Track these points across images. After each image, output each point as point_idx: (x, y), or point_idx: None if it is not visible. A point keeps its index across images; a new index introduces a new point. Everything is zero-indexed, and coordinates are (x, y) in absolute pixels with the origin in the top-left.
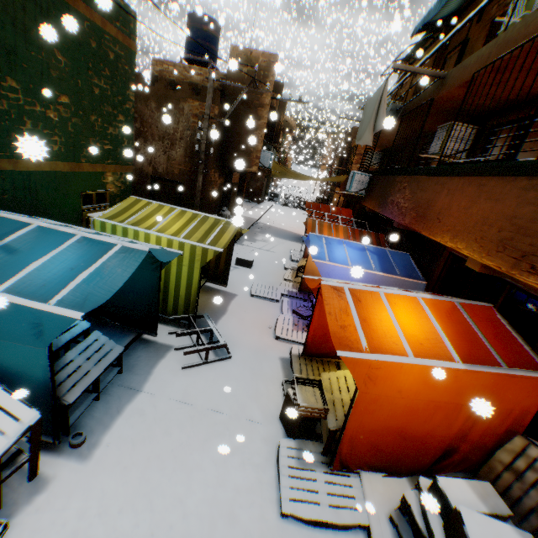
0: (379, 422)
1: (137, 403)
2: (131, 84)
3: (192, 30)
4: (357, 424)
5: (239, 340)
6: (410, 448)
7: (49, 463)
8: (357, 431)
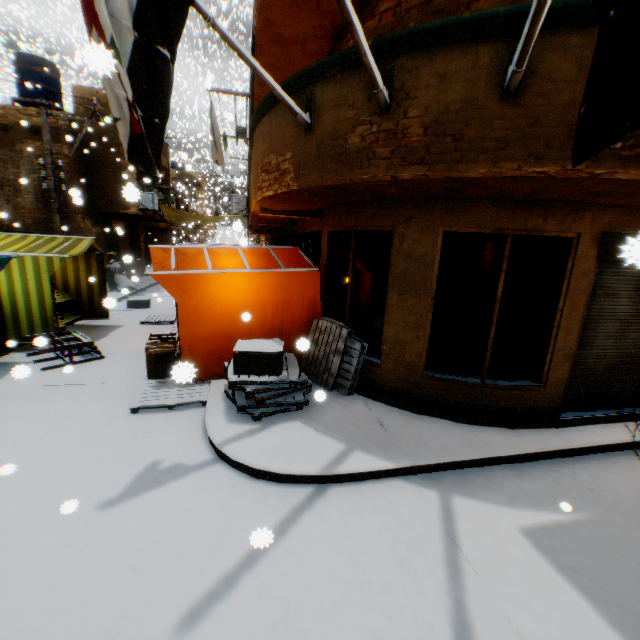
0: (208, 330)
1: None
2: None
3: (22, 71)
4: (190, 335)
5: (118, 348)
6: None
7: None
8: (193, 343)
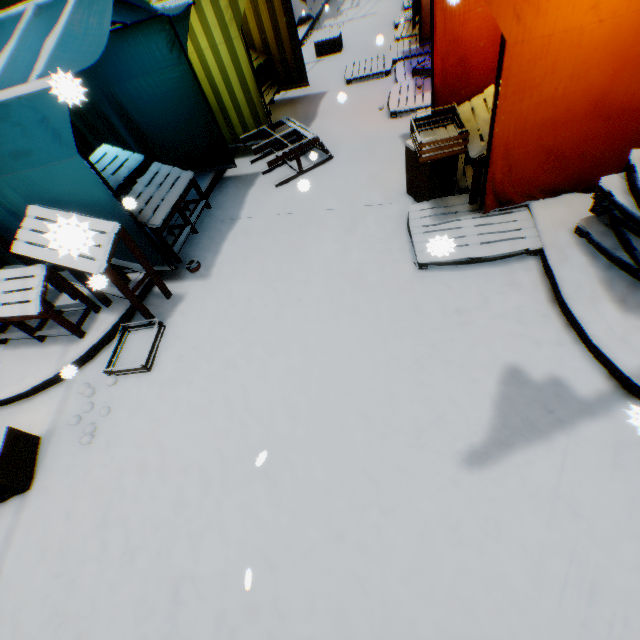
0: (554, 102)
1: (238, 229)
2: None
3: None
4: (513, 120)
5: (340, 138)
6: (617, 136)
7: (178, 287)
8: (515, 135)
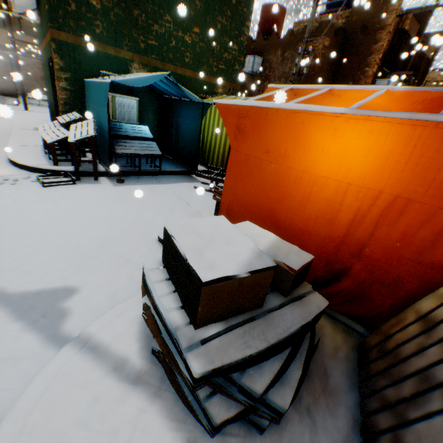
0: (251, 195)
1: (155, 185)
2: (247, 23)
3: None
4: (232, 192)
5: None
6: None
7: (105, 181)
8: (233, 203)
